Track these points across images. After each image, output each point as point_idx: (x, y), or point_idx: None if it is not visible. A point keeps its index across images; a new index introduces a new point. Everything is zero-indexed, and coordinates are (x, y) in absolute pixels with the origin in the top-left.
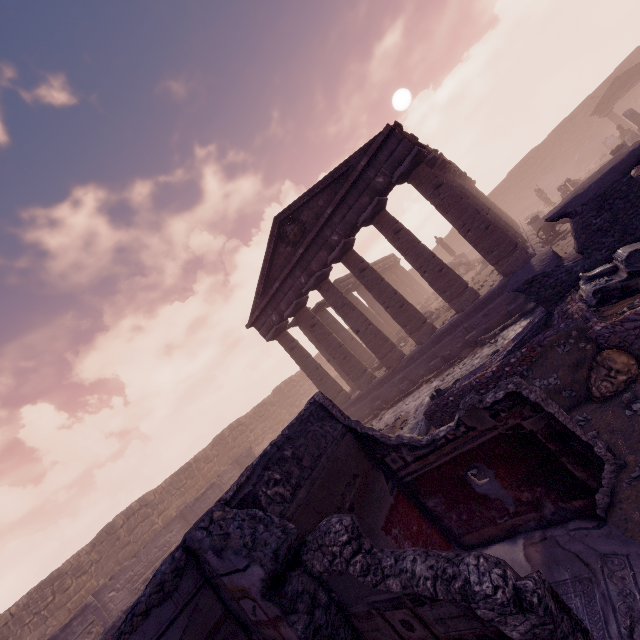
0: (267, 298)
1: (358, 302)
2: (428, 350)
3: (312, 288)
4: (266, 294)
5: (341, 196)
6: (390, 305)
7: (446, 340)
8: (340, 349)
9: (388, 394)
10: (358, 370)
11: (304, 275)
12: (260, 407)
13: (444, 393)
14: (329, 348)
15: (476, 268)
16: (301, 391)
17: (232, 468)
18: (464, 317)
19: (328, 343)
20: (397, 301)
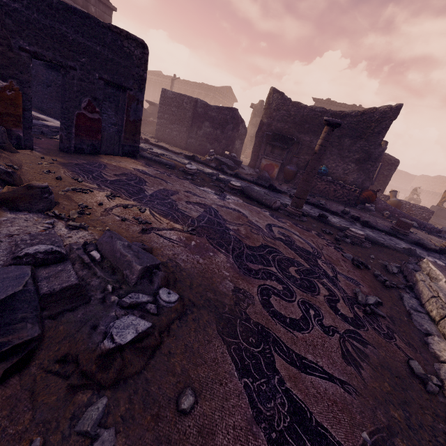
0: None
1: None
2: None
3: None
4: None
5: None
6: None
7: None
8: None
9: None
10: None
11: None
12: None
13: None
14: None
15: None
16: None
17: None
18: None
19: None
20: None
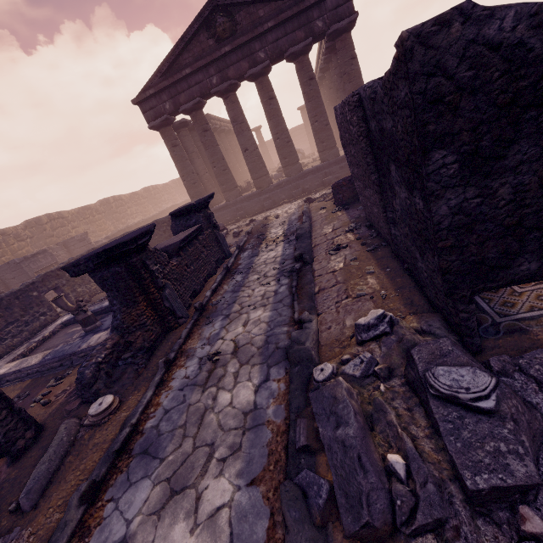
0: (171, 80)
1: (220, 144)
2: (294, 182)
3: (221, 93)
4: (170, 76)
5: (286, 17)
6: (281, 137)
7: (310, 177)
8: (223, 161)
9: (251, 208)
10: (232, 184)
11: (218, 76)
12: (85, 210)
13: (313, 201)
14: (214, 156)
15: (311, 157)
16: (128, 212)
17: (59, 248)
18: (327, 165)
19: (215, 152)
20: (287, 136)
